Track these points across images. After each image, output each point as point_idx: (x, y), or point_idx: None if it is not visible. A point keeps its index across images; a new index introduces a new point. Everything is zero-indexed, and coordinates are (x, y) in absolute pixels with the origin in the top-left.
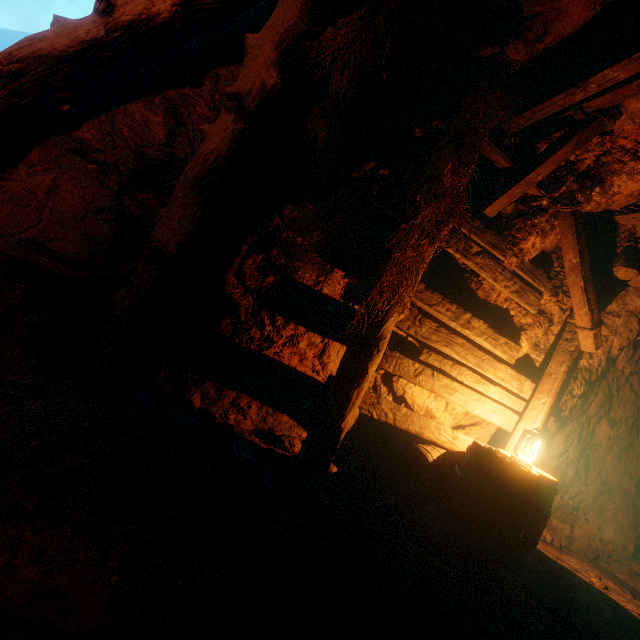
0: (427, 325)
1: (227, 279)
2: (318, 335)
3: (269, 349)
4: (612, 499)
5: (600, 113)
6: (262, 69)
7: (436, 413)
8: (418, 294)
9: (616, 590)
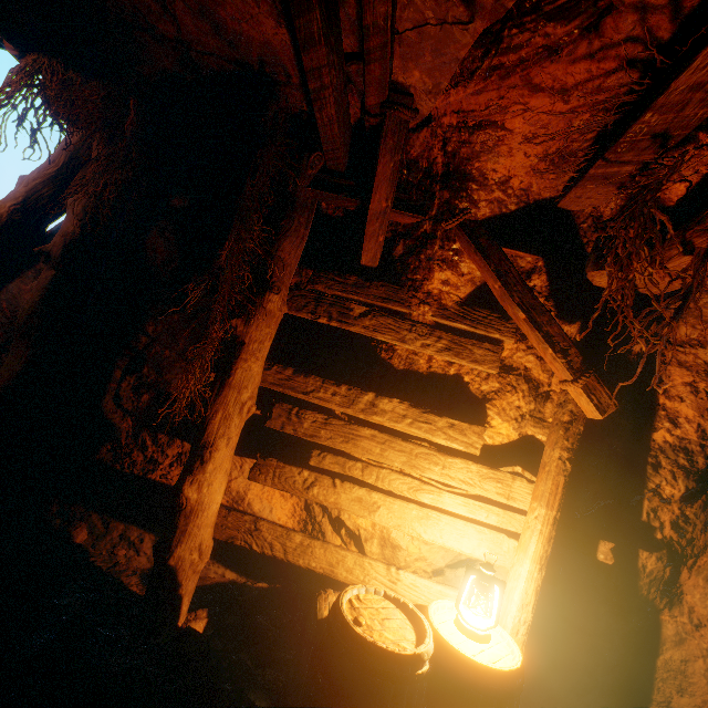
0: (309, 418)
1: (105, 406)
2: None
3: (155, 472)
4: None
5: (382, 107)
6: (66, 222)
7: (399, 541)
8: (286, 382)
9: None
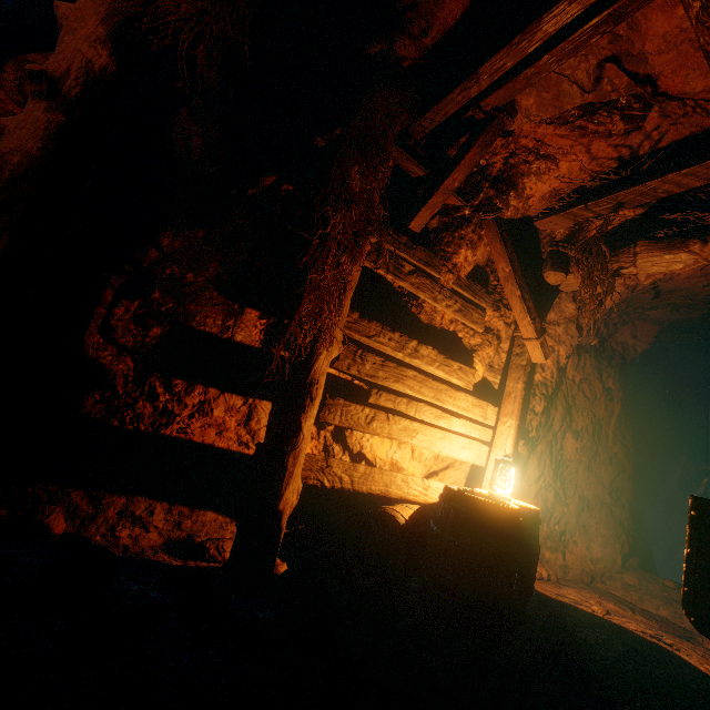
0: (370, 361)
1: (86, 338)
2: (238, 396)
3: (169, 426)
4: (592, 513)
5: (498, 111)
6: (84, 45)
7: (403, 464)
8: (353, 325)
9: (617, 611)
